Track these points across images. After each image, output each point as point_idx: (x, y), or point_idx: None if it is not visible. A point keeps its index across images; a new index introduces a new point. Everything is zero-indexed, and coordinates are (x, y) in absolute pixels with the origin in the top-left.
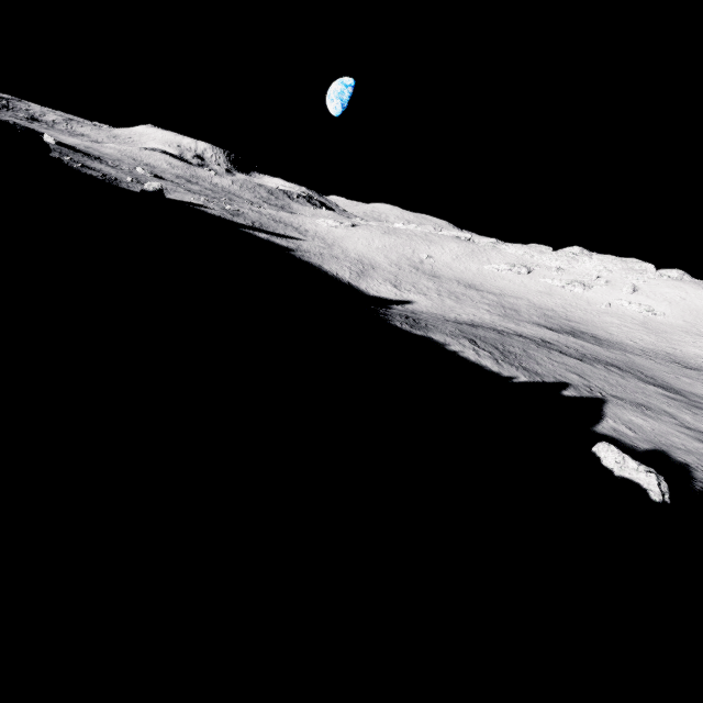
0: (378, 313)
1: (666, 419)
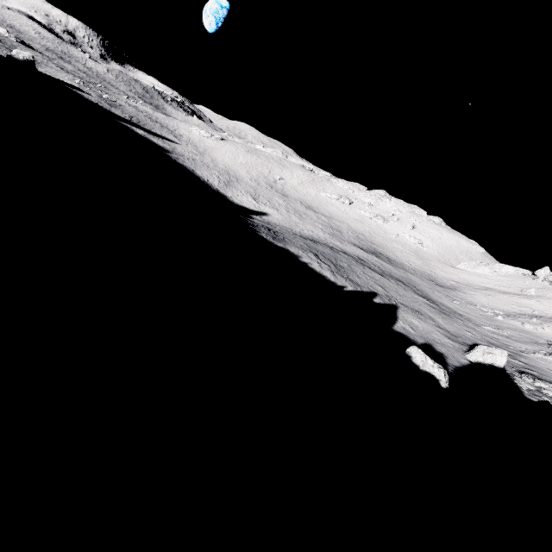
0: (248, 224)
1: (429, 321)
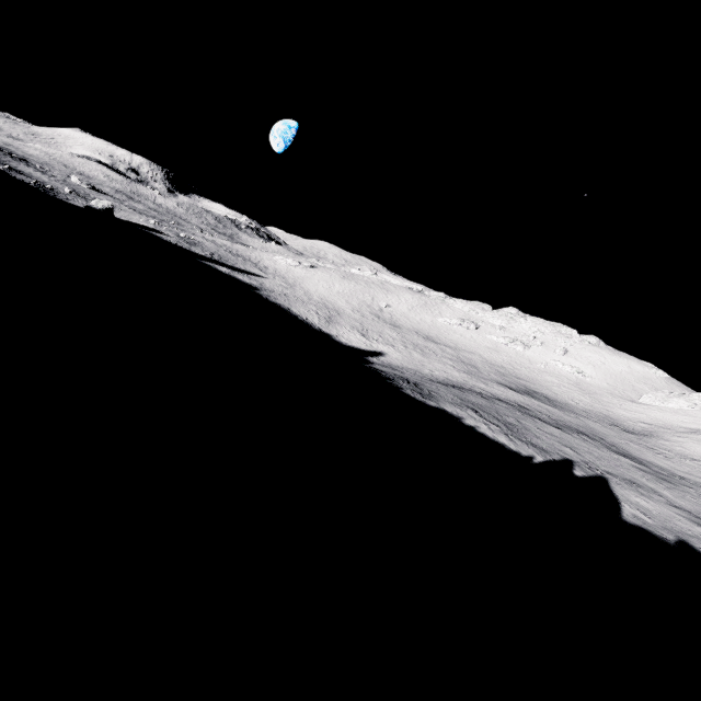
0: (384, 378)
1: (656, 497)
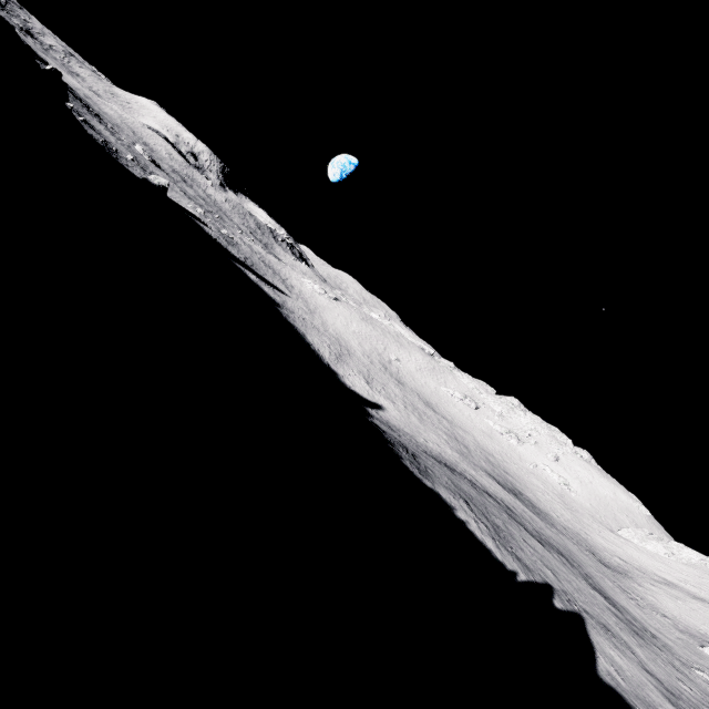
0: (386, 440)
1: (629, 653)
